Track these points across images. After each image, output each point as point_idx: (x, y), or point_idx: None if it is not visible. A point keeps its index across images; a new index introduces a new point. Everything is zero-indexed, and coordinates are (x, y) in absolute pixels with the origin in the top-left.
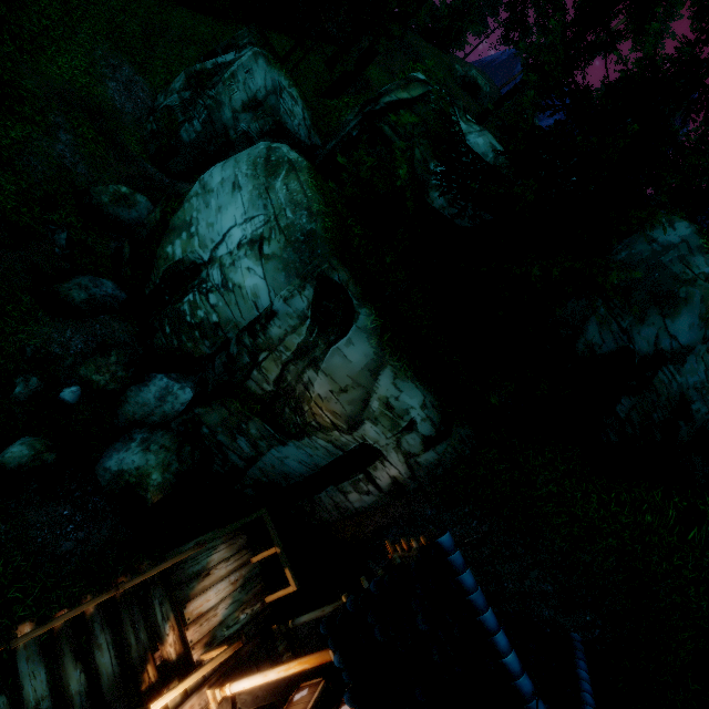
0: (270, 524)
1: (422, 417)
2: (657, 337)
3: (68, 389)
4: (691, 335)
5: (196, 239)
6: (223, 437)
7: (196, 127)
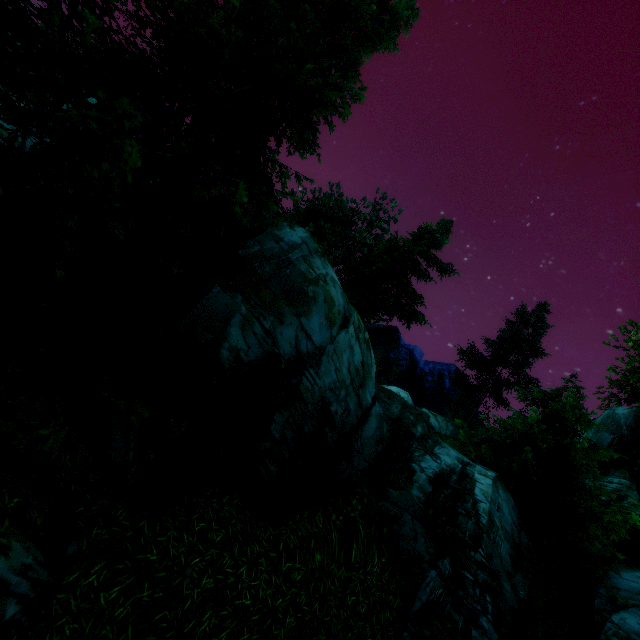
0: None
1: None
2: (297, 339)
3: None
4: (322, 335)
5: None
6: None
7: None
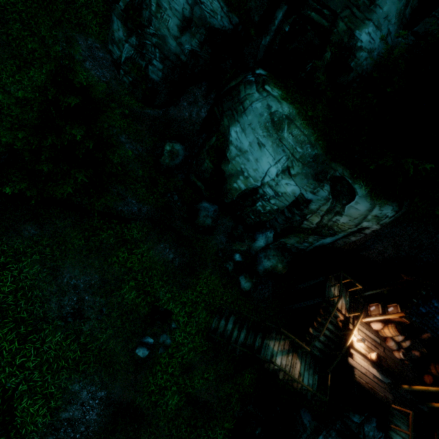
0: (345, 274)
1: (391, 212)
2: None
3: (235, 257)
4: None
5: (251, 179)
6: (297, 245)
7: (158, 67)
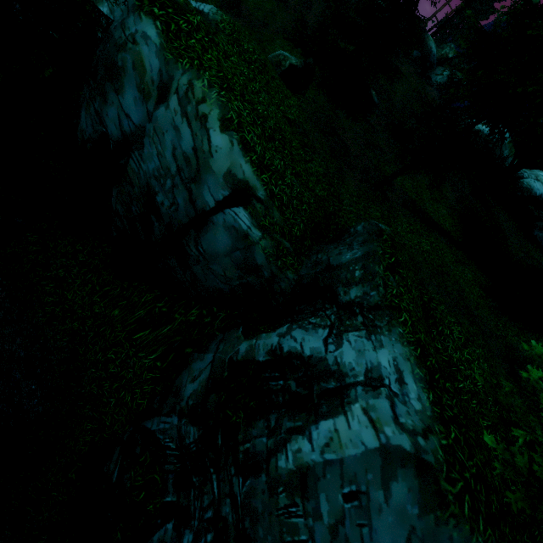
0: None
1: None
2: (119, 118)
3: None
4: (139, 112)
5: None
6: None
7: None
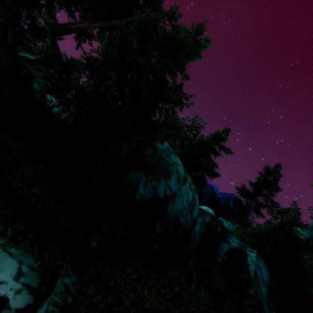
0: None
1: (17, 287)
2: (165, 189)
3: None
4: (175, 187)
5: None
6: None
7: None
